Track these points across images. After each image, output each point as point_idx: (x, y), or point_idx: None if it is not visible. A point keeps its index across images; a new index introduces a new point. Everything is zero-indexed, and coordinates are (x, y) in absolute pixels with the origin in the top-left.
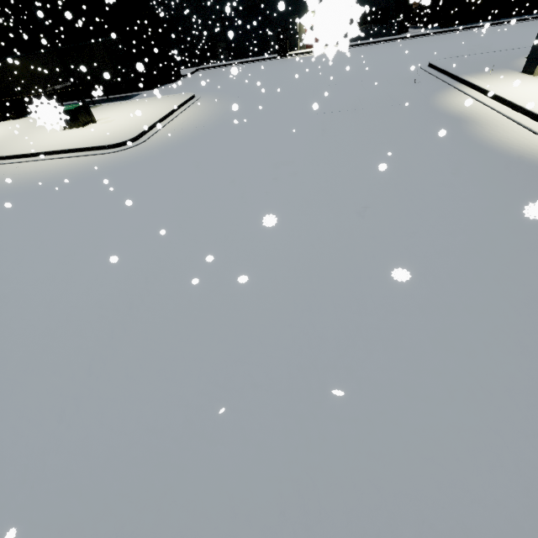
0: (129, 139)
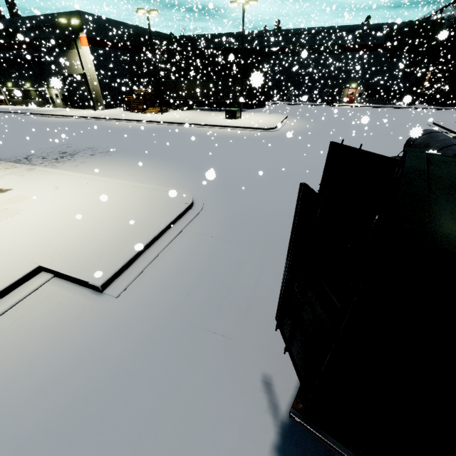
0: (273, 127)
